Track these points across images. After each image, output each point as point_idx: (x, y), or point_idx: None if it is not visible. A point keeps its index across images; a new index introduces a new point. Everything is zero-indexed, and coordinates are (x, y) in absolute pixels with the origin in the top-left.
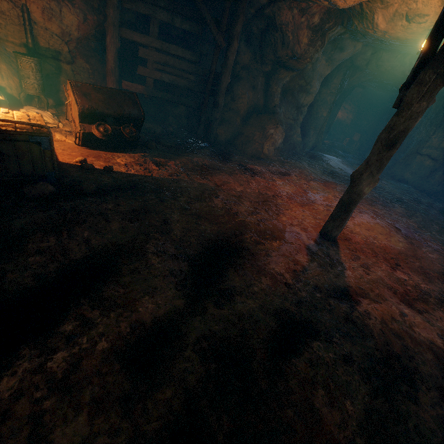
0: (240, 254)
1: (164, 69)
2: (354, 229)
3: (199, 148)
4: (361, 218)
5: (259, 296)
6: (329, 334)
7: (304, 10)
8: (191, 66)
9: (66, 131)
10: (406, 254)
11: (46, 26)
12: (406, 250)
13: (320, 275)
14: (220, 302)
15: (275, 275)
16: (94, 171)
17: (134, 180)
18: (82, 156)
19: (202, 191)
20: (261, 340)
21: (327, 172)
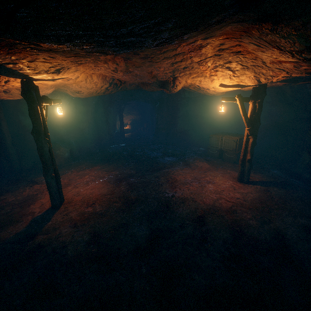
0: None
1: None
2: (83, 192)
3: None
4: (94, 183)
5: None
6: None
7: None
8: None
9: None
10: (106, 195)
11: None
12: (108, 192)
13: (25, 233)
14: None
15: None
16: None
17: None
18: None
19: None
20: None
21: (105, 158)
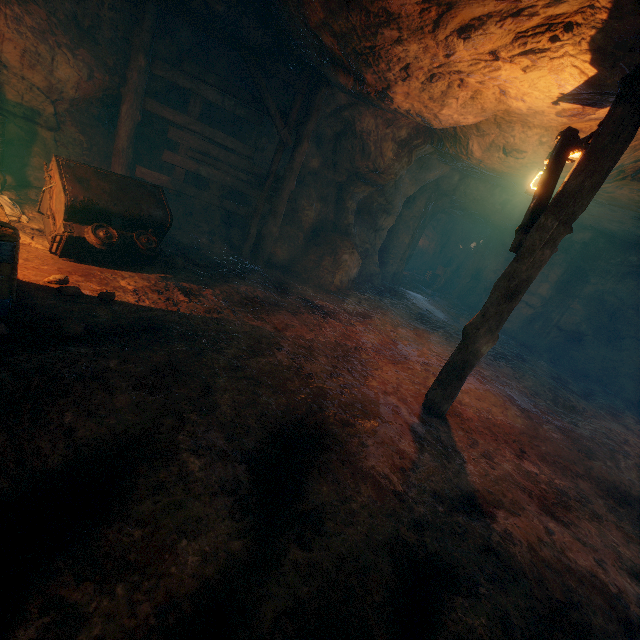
0: (323, 445)
1: (204, 159)
2: (463, 398)
3: (247, 271)
4: (467, 382)
5: (361, 519)
6: (470, 579)
7: (390, 120)
8: (243, 162)
9: (32, 229)
10: (529, 435)
11: (24, 74)
12: (526, 428)
13: (436, 473)
14: (304, 536)
15: (377, 479)
16: (81, 299)
17: (151, 316)
18: (61, 272)
19: (258, 338)
20: (377, 605)
21: (415, 315)
